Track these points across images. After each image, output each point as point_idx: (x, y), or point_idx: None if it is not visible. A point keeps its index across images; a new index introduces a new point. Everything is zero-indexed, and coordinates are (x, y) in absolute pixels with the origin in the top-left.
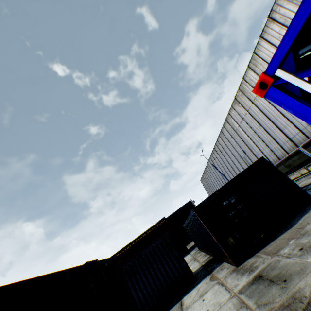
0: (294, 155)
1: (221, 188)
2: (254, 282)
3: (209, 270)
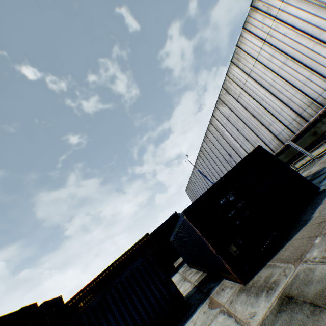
0: (281, 153)
1: (216, 183)
2: (283, 309)
3: (205, 293)
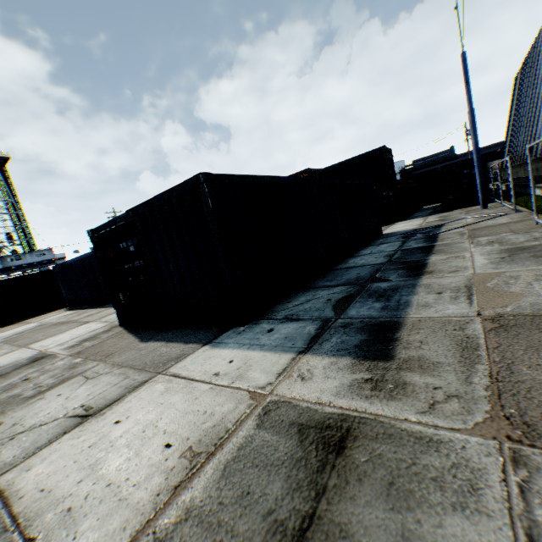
0: None
1: (122, 216)
2: (34, 360)
3: None
